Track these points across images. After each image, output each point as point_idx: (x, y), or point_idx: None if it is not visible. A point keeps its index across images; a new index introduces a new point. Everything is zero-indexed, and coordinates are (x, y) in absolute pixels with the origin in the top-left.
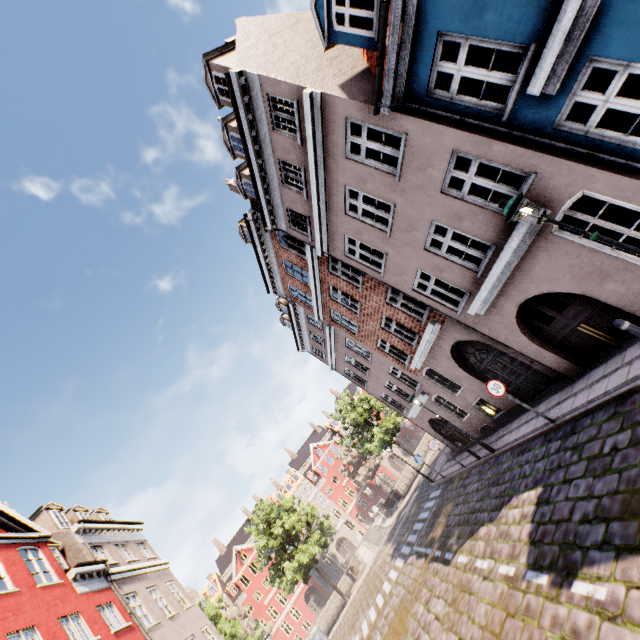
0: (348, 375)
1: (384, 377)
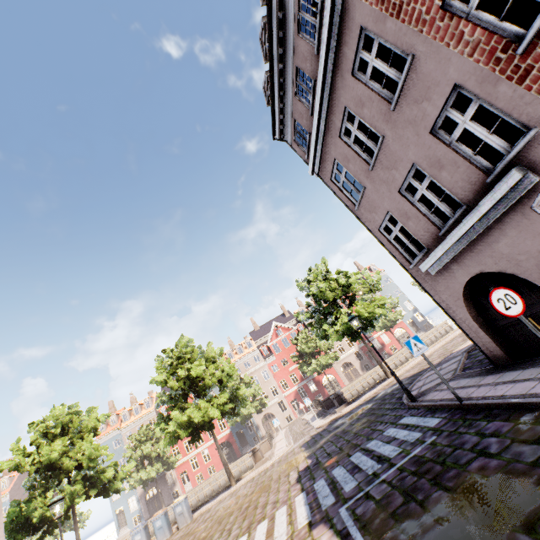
0: (335, 184)
1: (410, 154)
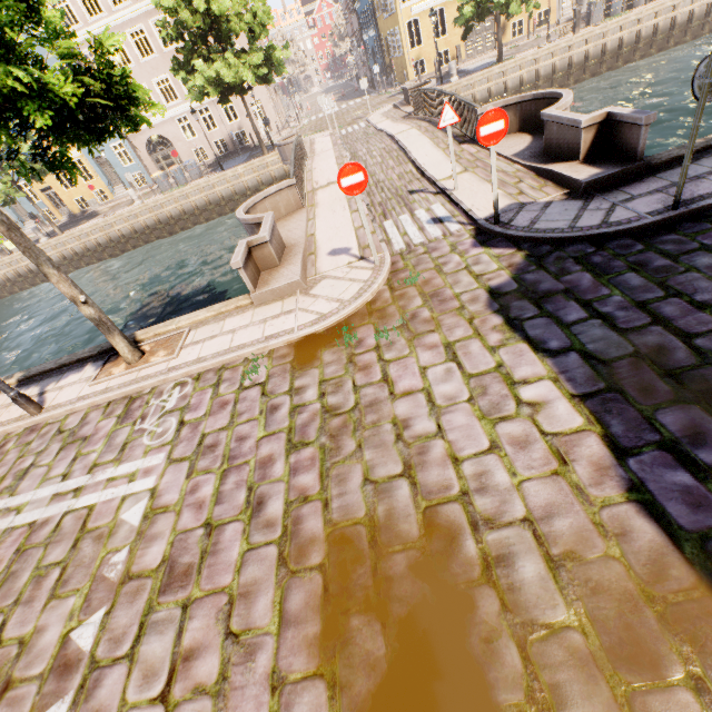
0: (344, 15)
1: (351, 34)
